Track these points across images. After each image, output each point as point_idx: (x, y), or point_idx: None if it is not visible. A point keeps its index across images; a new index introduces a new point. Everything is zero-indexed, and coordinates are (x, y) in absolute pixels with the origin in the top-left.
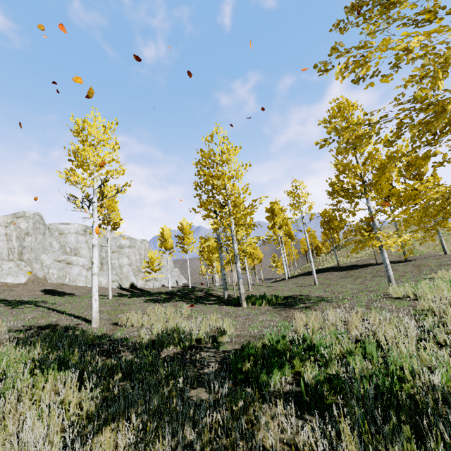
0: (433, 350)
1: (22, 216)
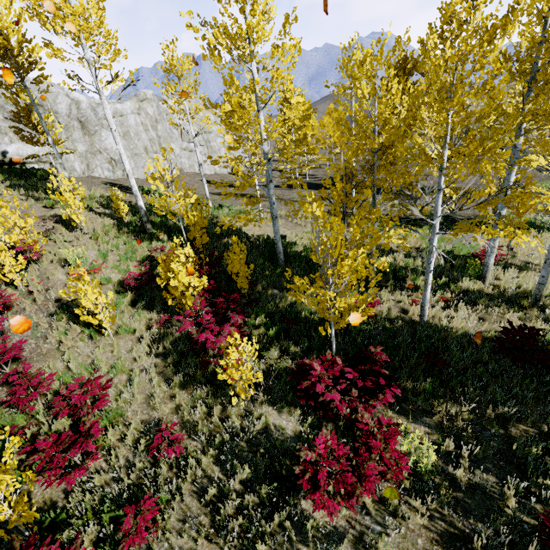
0: (539, 216)
1: (145, 99)
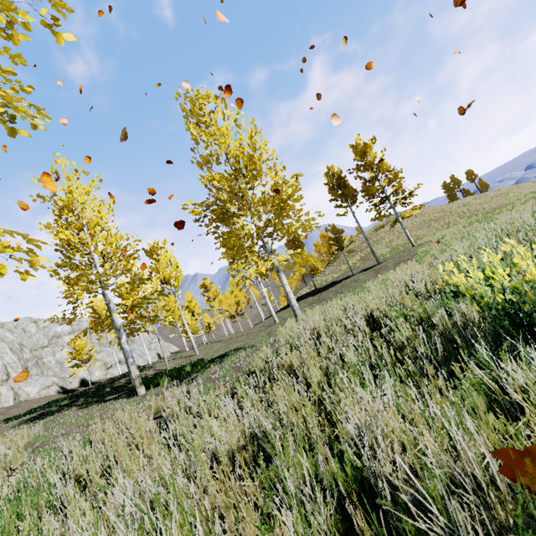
0: None
1: None
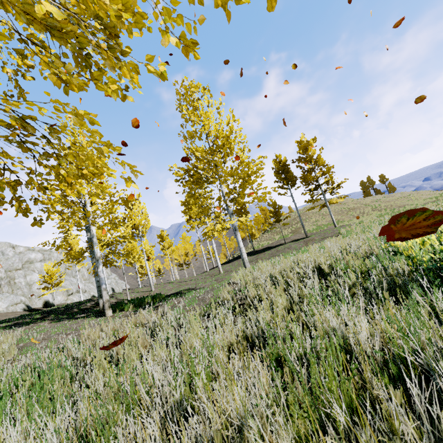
0: None
1: None
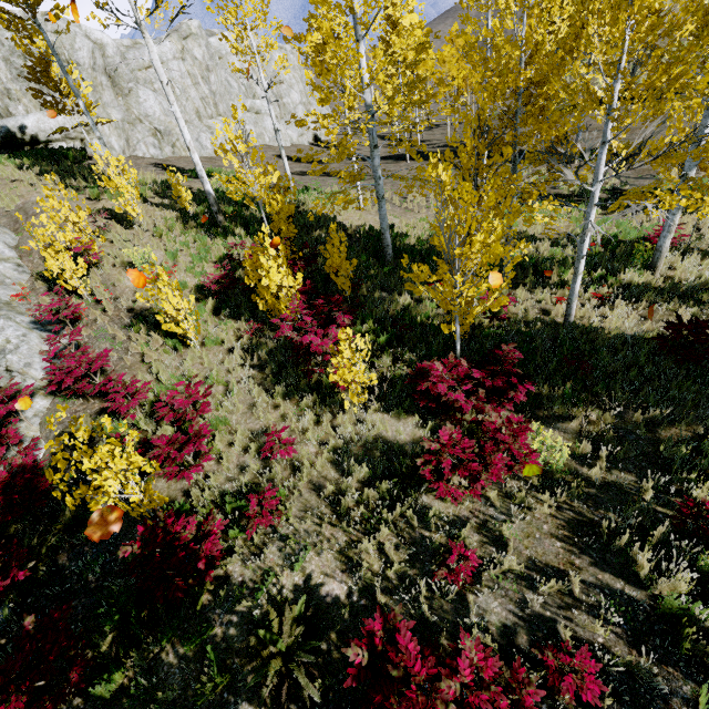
0: None
1: (189, 35)
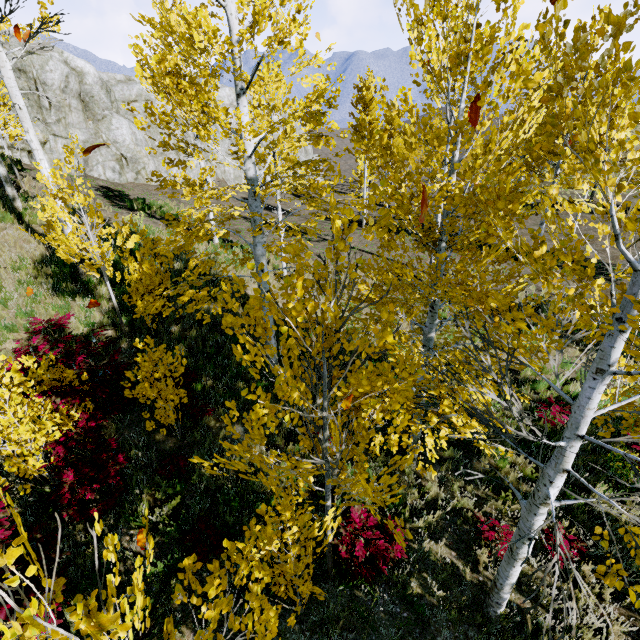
0: None
1: None
